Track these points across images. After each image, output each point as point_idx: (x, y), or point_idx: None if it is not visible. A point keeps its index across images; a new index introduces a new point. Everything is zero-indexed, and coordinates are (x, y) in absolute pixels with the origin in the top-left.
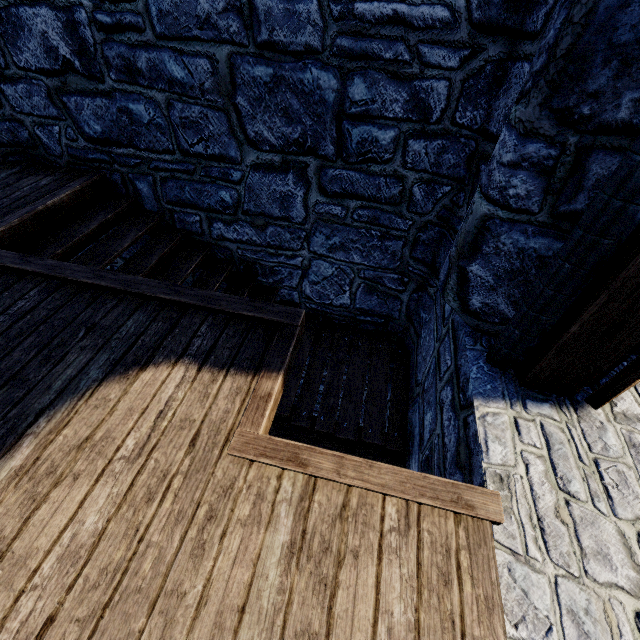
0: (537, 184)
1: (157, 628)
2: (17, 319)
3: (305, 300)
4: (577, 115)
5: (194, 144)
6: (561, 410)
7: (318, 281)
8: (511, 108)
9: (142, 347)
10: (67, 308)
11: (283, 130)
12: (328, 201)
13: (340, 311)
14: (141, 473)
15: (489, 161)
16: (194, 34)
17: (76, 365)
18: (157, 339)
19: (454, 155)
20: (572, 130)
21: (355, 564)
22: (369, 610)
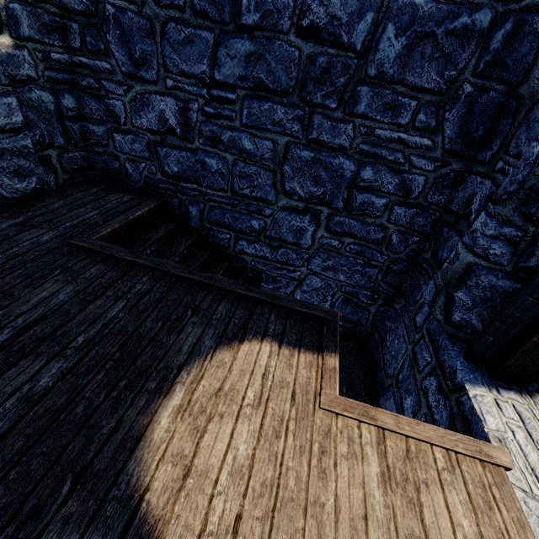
0: (508, 249)
1: (313, 527)
2: (139, 297)
3: None
4: (535, 217)
5: (244, 188)
6: (522, 396)
7: (308, 291)
8: (468, 199)
9: (235, 326)
10: (173, 293)
11: (311, 189)
12: (330, 236)
13: None
14: (265, 417)
15: (471, 231)
16: (267, 127)
17: (193, 335)
18: (243, 322)
19: (424, 219)
20: (532, 224)
21: (428, 491)
22: (447, 523)
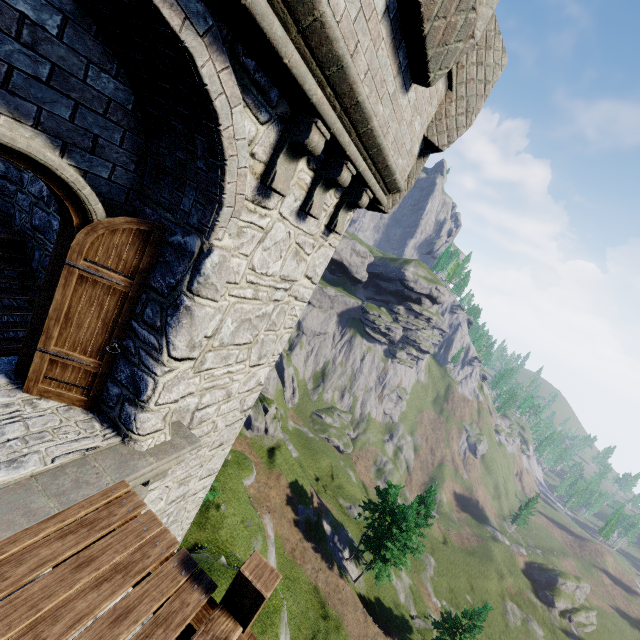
0: None
1: None
2: None
3: None
4: None
5: None
6: (9, 384)
7: None
8: None
9: None
10: None
11: None
12: None
13: None
14: None
15: None
16: None
17: None
18: None
19: None
20: None
21: None
22: None
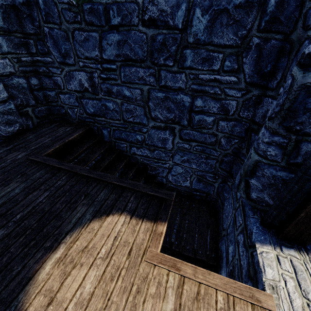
0: (279, 151)
1: None
2: (57, 189)
3: (168, 182)
4: (294, 129)
5: (129, 118)
6: (300, 253)
7: (175, 174)
8: (264, 114)
9: (107, 205)
10: (77, 185)
11: (166, 115)
12: (183, 142)
13: (184, 189)
14: (108, 266)
15: (257, 138)
16: (136, 82)
17: (81, 212)
18: (113, 202)
19: (239, 128)
20: (293, 134)
21: None
22: None
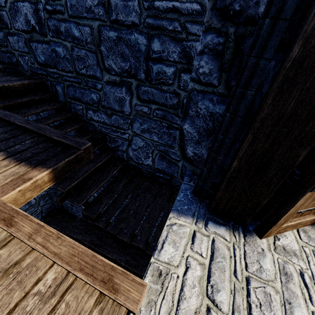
0: (214, 64)
1: None
2: None
3: (129, 159)
4: (232, 11)
5: (82, 69)
6: (233, 233)
7: (136, 149)
8: None
9: None
10: None
11: (121, 64)
12: (141, 104)
13: (147, 168)
14: None
15: None
16: (84, 15)
17: None
18: None
19: None
20: (230, 22)
21: None
22: None
